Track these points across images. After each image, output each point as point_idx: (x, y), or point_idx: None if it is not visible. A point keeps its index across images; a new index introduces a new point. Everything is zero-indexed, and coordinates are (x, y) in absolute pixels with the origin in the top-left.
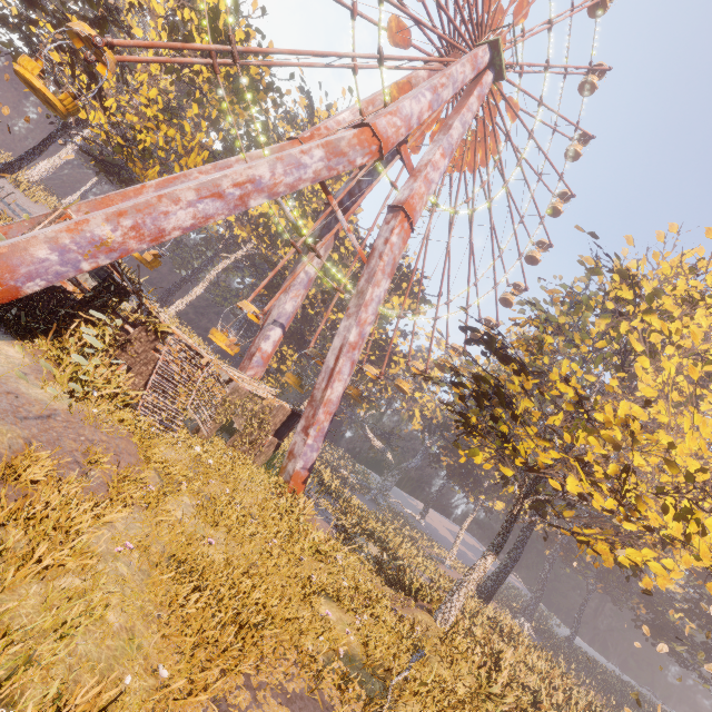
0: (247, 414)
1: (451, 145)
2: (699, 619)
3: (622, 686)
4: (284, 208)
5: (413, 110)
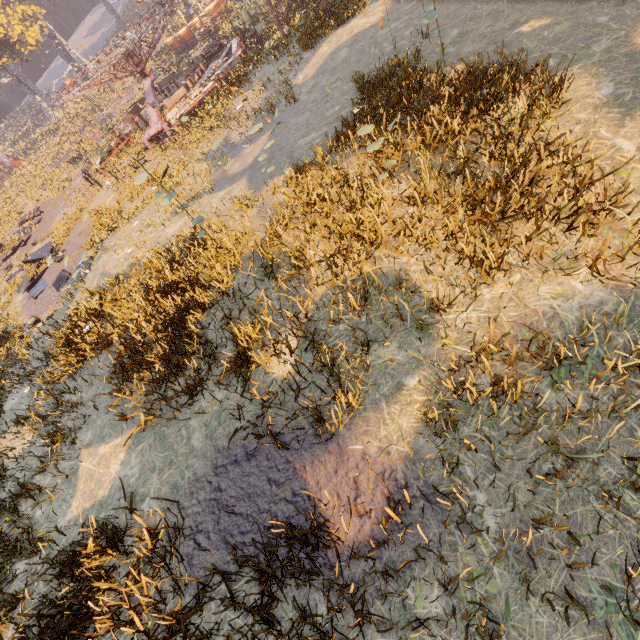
0: None
1: None
2: None
3: None
4: None
5: None
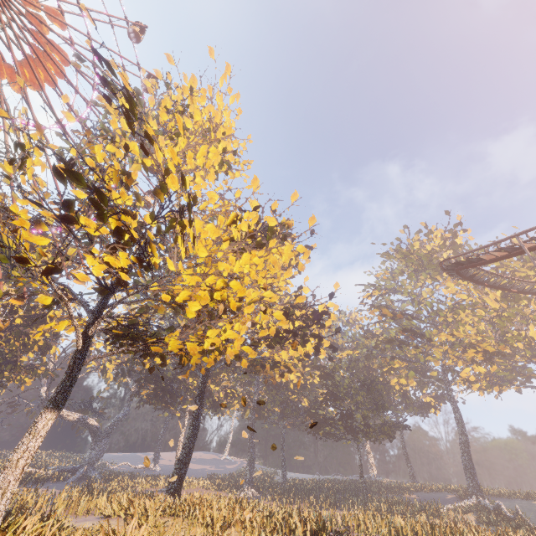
0: None
1: None
2: (330, 401)
3: (321, 484)
4: None
5: None
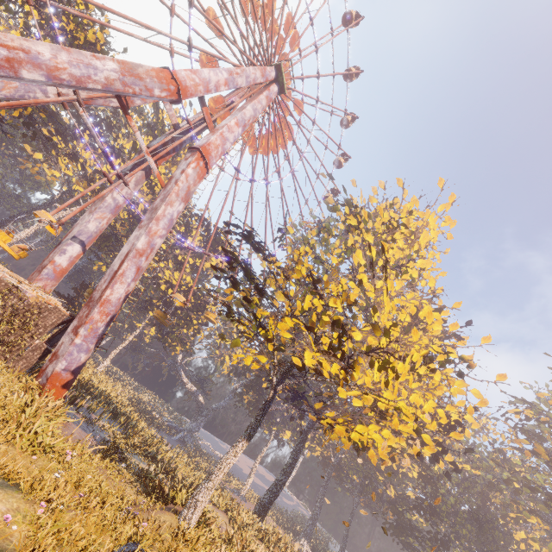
0: (5, 309)
1: (244, 119)
2: (425, 512)
3: None
4: (95, 135)
5: (211, 78)
